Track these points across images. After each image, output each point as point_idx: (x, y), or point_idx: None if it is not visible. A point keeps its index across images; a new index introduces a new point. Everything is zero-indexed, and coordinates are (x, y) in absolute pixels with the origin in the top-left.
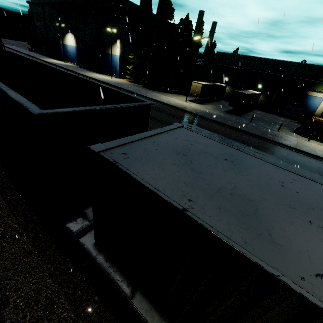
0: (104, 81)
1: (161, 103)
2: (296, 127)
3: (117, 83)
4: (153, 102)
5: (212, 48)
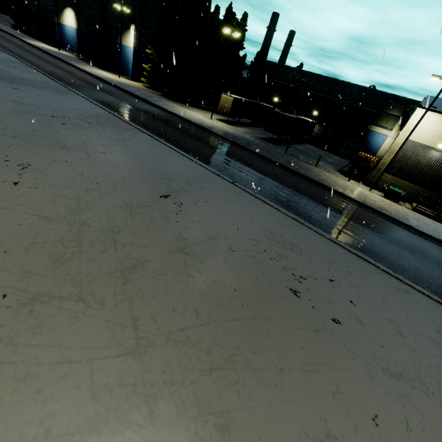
0: (103, 78)
1: (171, 113)
2: (347, 168)
3: (123, 83)
4: (160, 111)
5: (262, 55)
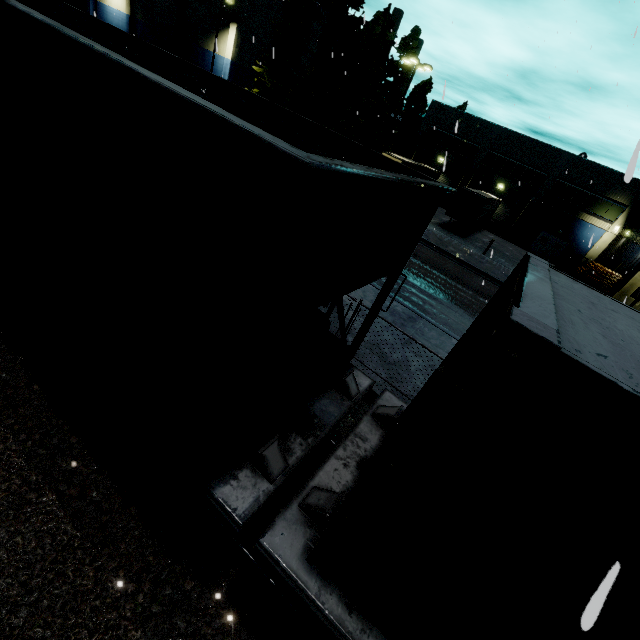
0: None
1: None
2: None
3: None
4: None
5: (424, 90)
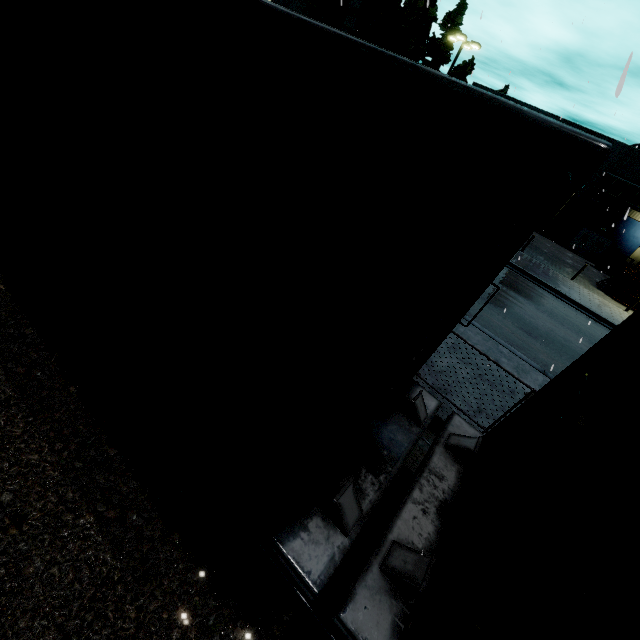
0: None
1: None
2: (597, 277)
3: None
4: None
5: (465, 72)
